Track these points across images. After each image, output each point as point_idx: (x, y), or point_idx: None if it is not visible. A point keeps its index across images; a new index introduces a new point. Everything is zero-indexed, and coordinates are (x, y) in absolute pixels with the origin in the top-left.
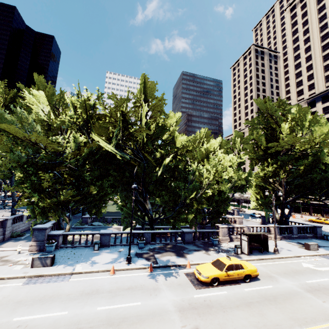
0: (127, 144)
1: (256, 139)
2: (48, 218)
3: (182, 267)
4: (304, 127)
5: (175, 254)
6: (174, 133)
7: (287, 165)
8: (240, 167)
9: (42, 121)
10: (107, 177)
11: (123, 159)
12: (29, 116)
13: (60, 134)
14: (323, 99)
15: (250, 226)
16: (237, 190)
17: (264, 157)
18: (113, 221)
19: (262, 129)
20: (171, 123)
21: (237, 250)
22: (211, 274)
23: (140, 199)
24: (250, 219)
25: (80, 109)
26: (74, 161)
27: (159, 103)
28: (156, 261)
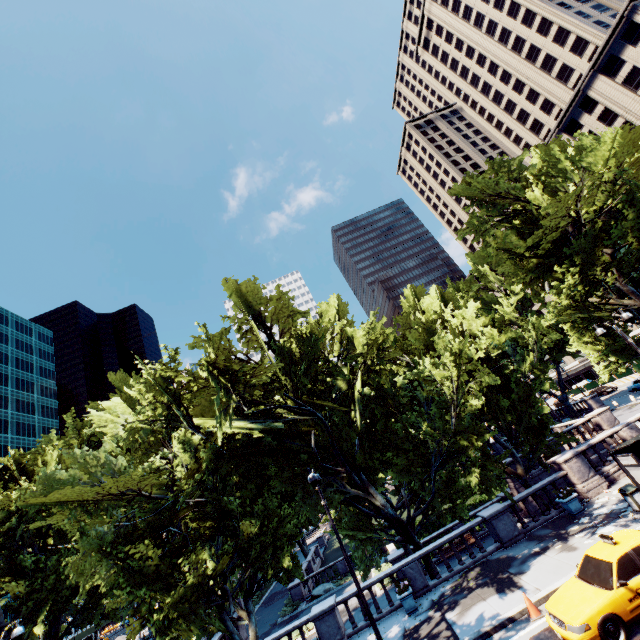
0: (271, 402)
1: (506, 246)
2: (206, 631)
3: (521, 621)
4: (565, 172)
5: (492, 589)
6: (346, 333)
7: (598, 252)
8: (528, 311)
9: (132, 443)
10: (268, 483)
11: (281, 433)
12: (98, 451)
13: (163, 449)
14: (586, 108)
15: (632, 422)
16: (559, 357)
17: (546, 267)
18: (354, 565)
19: (500, 224)
20: (329, 320)
21: (635, 501)
22: (588, 611)
23: (353, 494)
24: (635, 401)
25: (154, 394)
26: (195, 488)
27: (280, 303)
28: (453, 635)
